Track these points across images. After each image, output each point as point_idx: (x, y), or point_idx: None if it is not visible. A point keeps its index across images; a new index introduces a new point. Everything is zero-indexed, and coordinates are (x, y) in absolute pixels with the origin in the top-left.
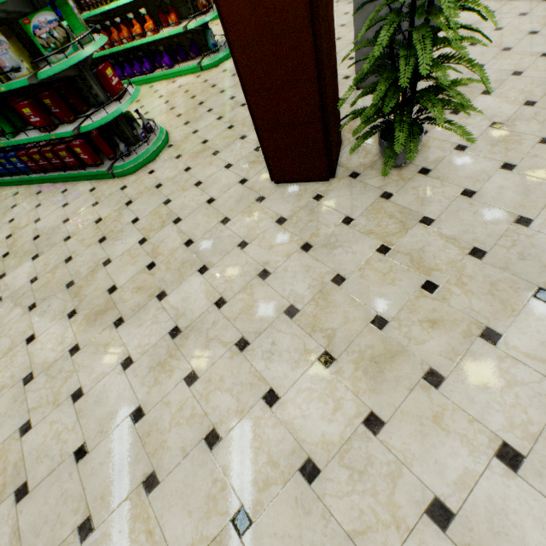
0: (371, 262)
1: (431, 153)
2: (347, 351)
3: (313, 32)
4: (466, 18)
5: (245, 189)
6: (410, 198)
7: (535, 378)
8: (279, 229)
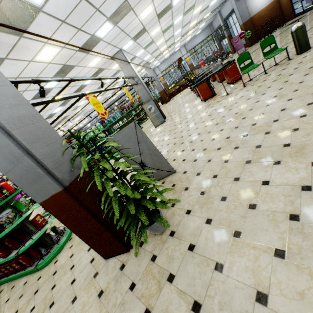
0: None
1: (175, 219)
2: None
3: (82, 203)
4: (190, 138)
5: (91, 267)
6: (164, 257)
7: None
8: (97, 303)
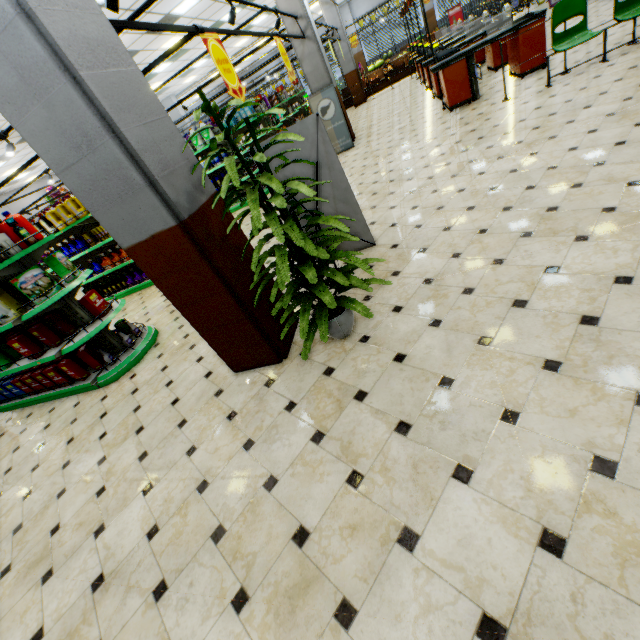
0: (304, 454)
1: (372, 319)
2: (263, 583)
3: (209, 261)
4: (411, 186)
5: (208, 383)
6: (349, 371)
7: (450, 596)
8: (228, 426)
